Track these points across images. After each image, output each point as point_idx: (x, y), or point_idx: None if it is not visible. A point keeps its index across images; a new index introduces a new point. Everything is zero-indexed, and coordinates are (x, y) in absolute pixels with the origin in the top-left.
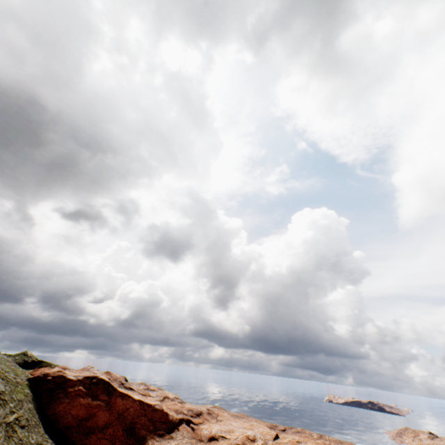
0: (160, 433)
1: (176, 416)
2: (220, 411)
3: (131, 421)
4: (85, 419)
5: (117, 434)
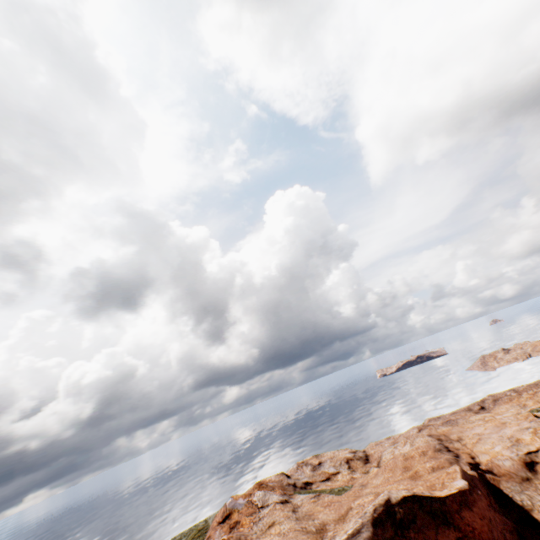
0: (510, 517)
1: (465, 470)
2: (435, 430)
3: (502, 538)
4: None
5: None
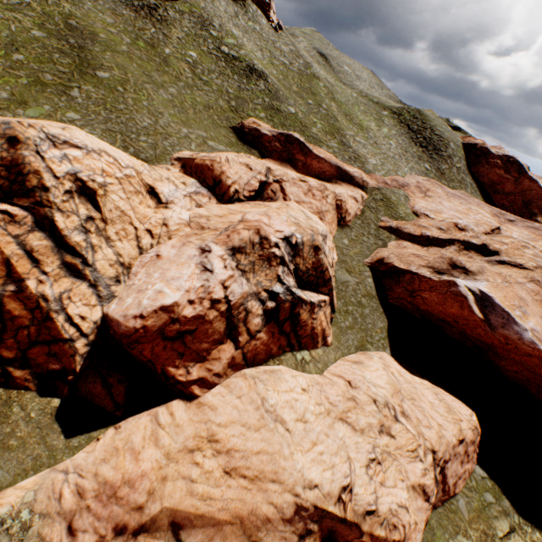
0: None
1: None
2: None
3: (529, 199)
4: (494, 184)
5: (515, 202)
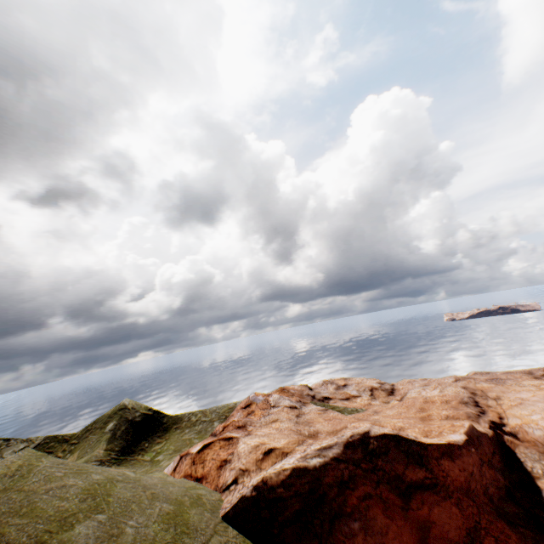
0: (509, 477)
1: (482, 427)
2: (473, 384)
3: (482, 490)
4: None
5: None
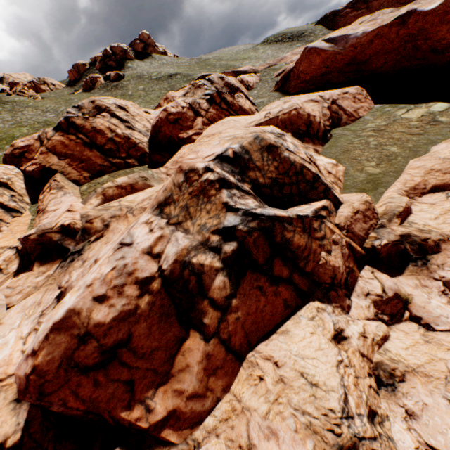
0: None
1: None
2: None
3: None
4: None
5: None
